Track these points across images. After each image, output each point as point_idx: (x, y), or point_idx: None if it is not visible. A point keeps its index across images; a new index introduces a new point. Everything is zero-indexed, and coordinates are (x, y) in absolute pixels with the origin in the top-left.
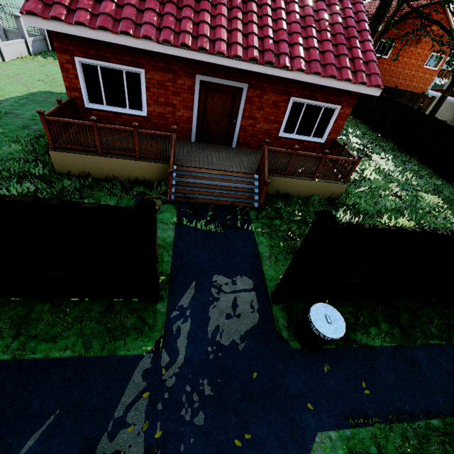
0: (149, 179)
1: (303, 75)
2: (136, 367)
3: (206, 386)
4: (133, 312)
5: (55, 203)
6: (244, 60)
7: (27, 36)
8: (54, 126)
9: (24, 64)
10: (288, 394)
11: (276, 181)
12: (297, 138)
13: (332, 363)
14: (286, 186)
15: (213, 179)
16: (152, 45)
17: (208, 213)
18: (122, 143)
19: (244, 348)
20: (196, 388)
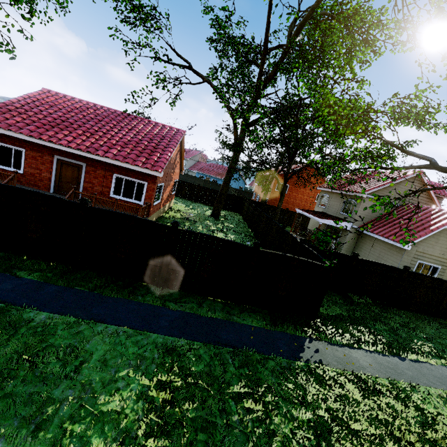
0: None
1: (111, 160)
2: None
3: None
4: None
5: None
6: (75, 149)
7: None
8: None
9: None
10: None
11: None
12: (123, 199)
13: None
14: None
15: None
16: (24, 136)
17: None
18: None
19: None
20: None
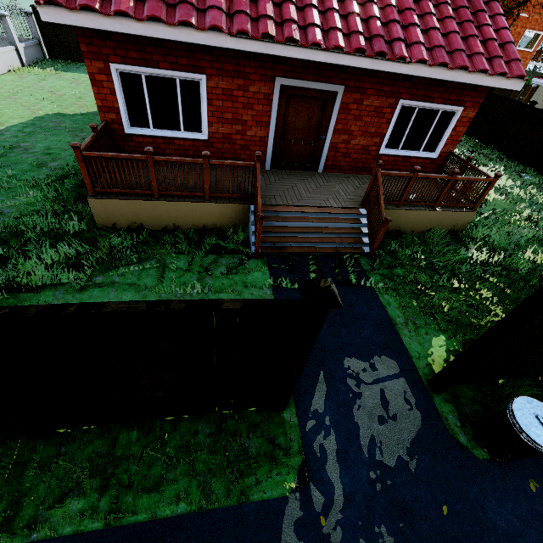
0: (220, 225)
1: (425, 68)
2: (282, 517)
3: (386, 538)
4: (254, 428)
5: (181, 308)
6: (347, 52)
7: (17, 41)
8: (95, 164)
9: (19, 79)
10: (498, 534)
11: (386, 216)
12: (403, 155)
13: (537, 477)
14: (397, 221)
15: (308, 220)
16: (221, 38)
17: (308, 267)
18: (186, 181)
19: (417, 468)
20: (373, 542)
